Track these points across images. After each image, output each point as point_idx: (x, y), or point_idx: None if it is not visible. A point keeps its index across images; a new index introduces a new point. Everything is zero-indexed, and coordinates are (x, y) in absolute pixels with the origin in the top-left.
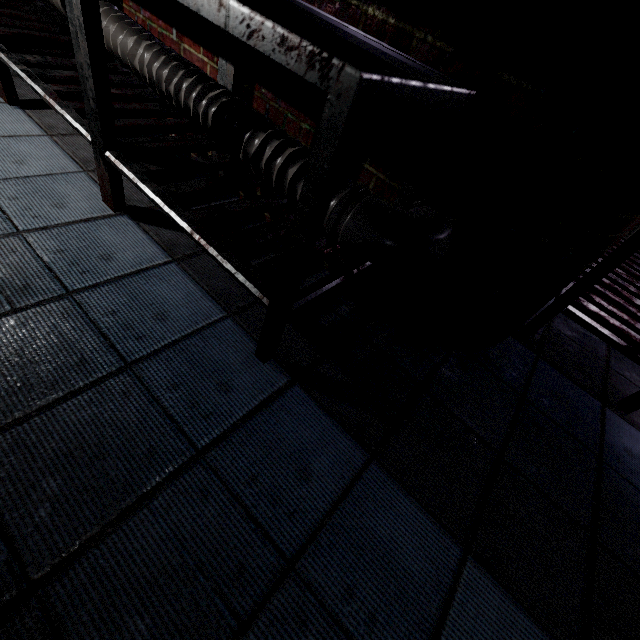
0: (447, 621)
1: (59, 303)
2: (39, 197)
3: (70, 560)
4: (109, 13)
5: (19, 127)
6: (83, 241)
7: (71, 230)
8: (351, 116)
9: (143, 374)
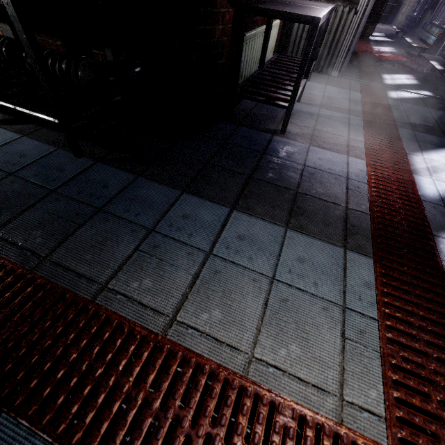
0: (171, 209)
1: None
2: None
3: (4, 225)
4: None
5: None
6: None
7: None
8: (17, 11)
9: (19, 175)
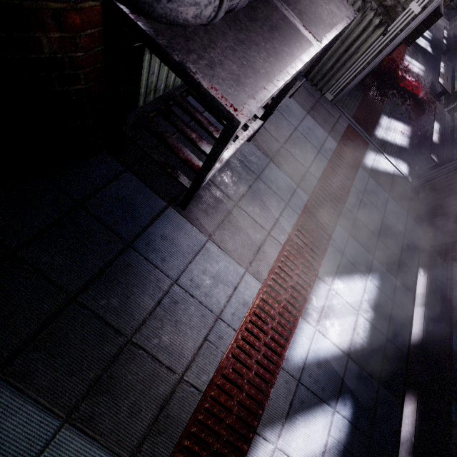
0: None
1: None
2: None
3: None
4: None
5: None
6: None
7: None
8: None
9: None
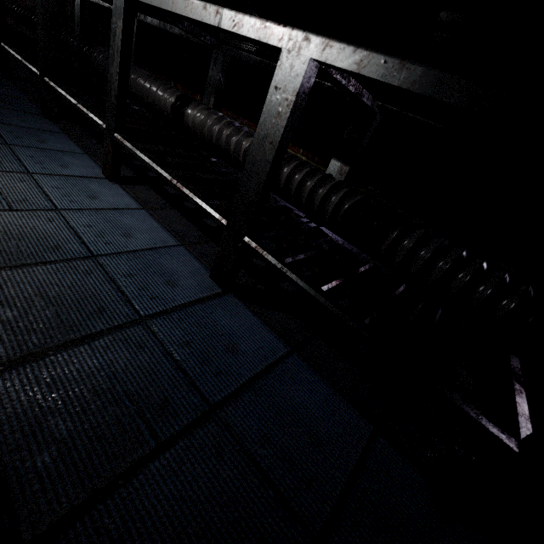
0: None
1: (206, 428)
2: (151, 273)
3: None
4: (222, 119)
5: (120, 200)
6: (204, 328)
7: (189, 314)
8: None
9: None
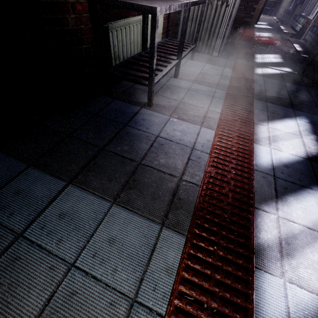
0: (8, 185)
1: None
2: None
3: None
4: None
5: None
6: None
7: None
8: None
9: None
